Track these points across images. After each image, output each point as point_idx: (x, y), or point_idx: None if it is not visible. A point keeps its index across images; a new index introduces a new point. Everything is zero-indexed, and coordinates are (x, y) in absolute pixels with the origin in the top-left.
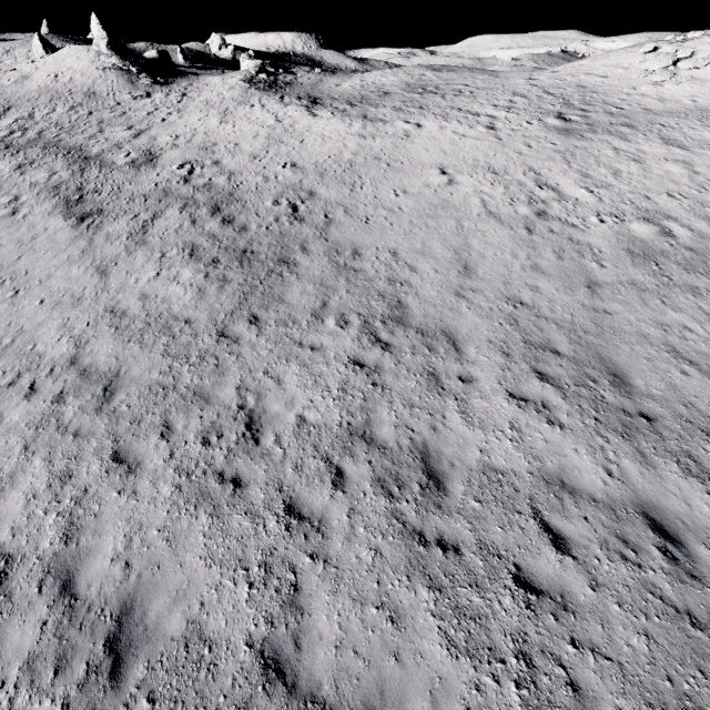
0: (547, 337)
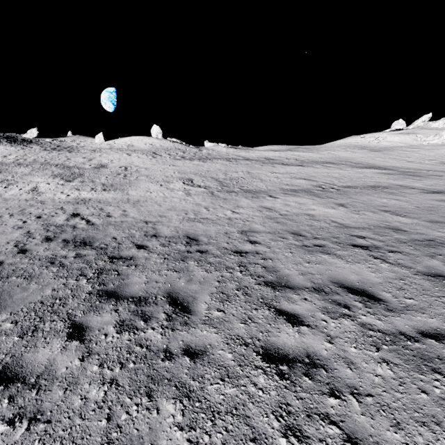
0: None
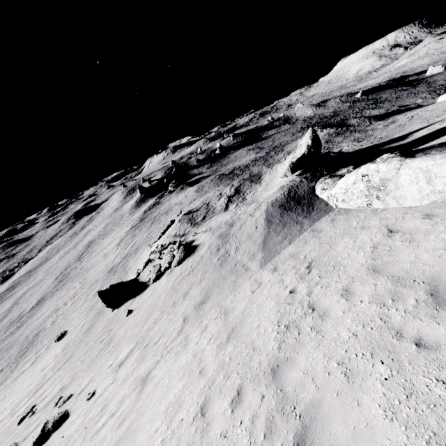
0: (11, 344)
